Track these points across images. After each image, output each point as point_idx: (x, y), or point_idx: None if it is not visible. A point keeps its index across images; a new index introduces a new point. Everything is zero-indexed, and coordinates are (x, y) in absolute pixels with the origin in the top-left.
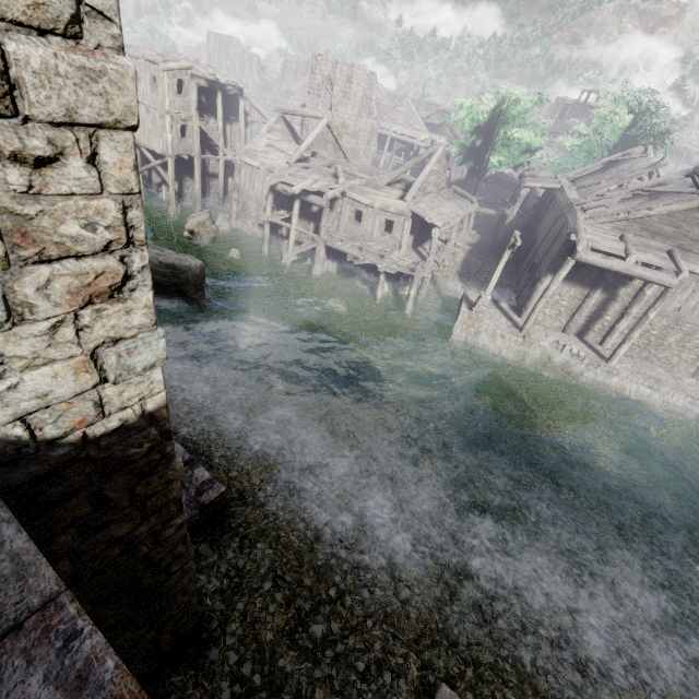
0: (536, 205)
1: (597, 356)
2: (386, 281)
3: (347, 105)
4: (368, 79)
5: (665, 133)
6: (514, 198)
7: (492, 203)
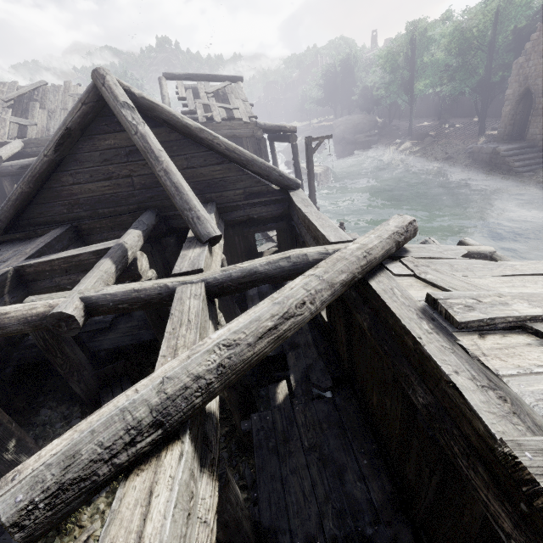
0: None
1: None
2: None
3: None
4: None
5: None
6: None
7: None
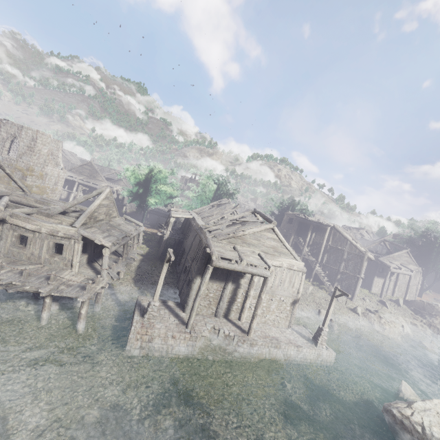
0: (181, 227)
1: (241, 331)
2: (56, 300)
3: (32, 155)
4: (55, 144)
5: (233, 193)
6: (167, 223)
7: (155, 225)
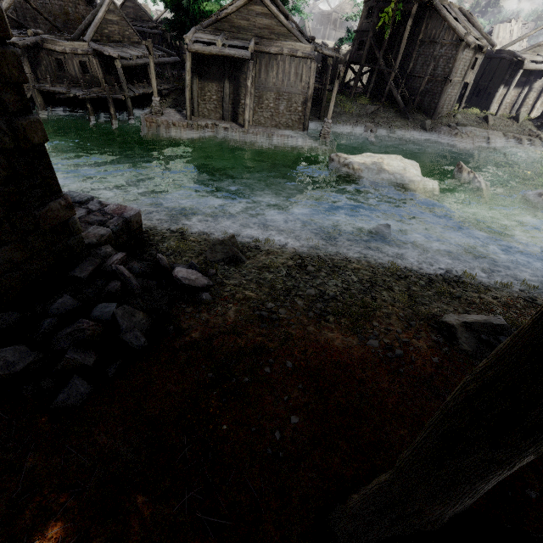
0: None
1: (240, 127)
2: (101, 114)
3: None
4: None
5: None
6: None
7: None
